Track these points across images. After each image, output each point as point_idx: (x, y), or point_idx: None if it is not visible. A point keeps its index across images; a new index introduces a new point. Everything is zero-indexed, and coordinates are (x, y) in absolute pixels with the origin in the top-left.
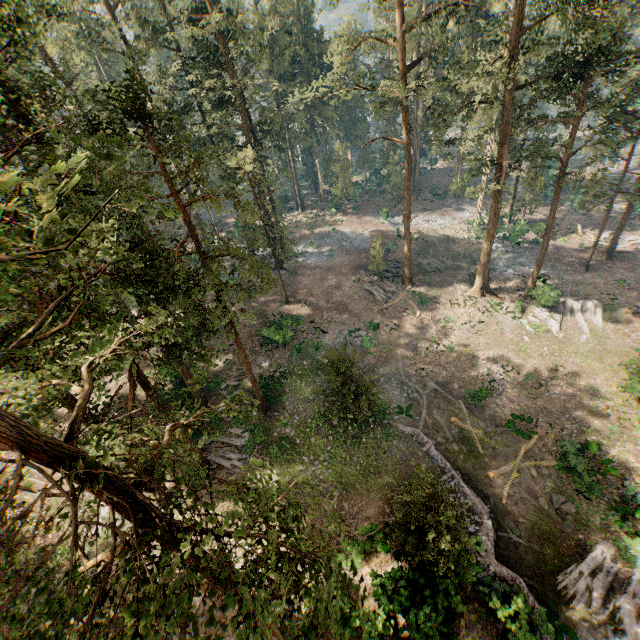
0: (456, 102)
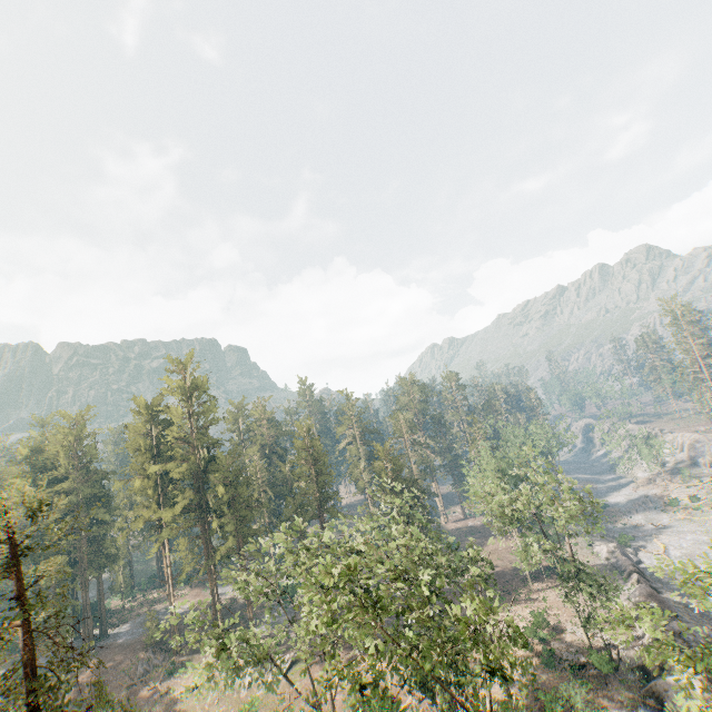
0: (175, 519)
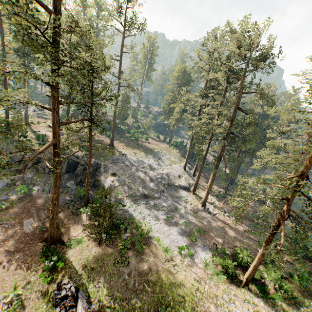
0: None
